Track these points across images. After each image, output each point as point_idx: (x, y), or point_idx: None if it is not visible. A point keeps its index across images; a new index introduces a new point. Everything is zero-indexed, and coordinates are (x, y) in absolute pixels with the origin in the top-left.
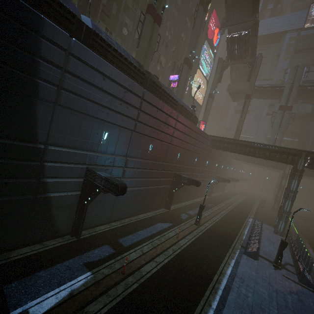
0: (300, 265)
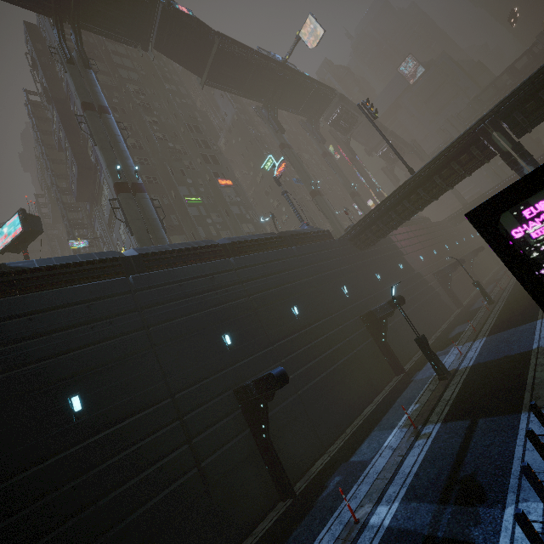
0: None
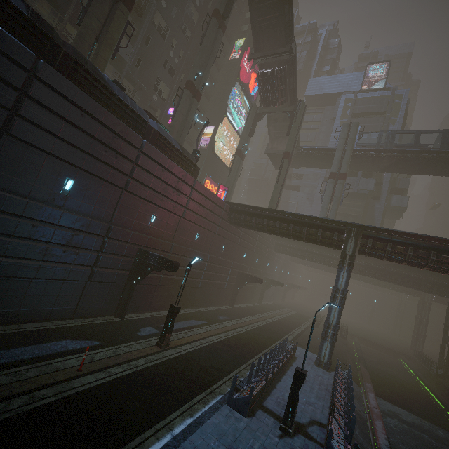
0: (333, 424)
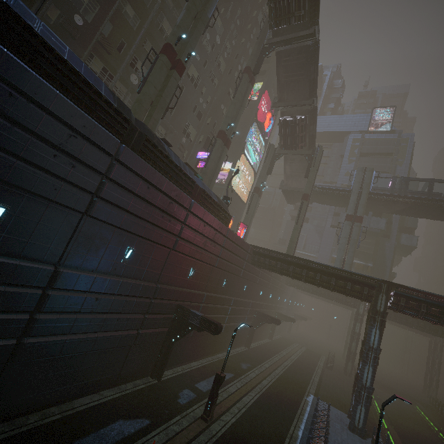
0: None
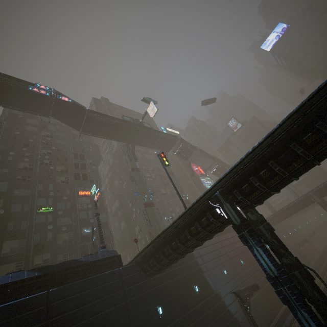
0: None
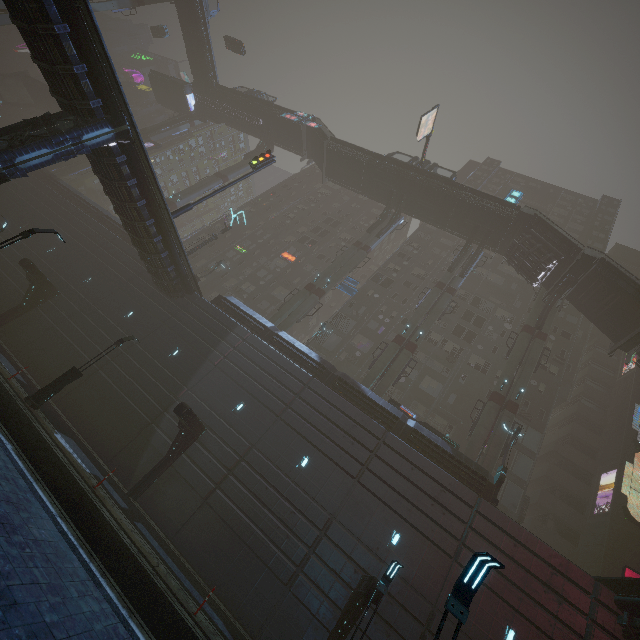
0: None
